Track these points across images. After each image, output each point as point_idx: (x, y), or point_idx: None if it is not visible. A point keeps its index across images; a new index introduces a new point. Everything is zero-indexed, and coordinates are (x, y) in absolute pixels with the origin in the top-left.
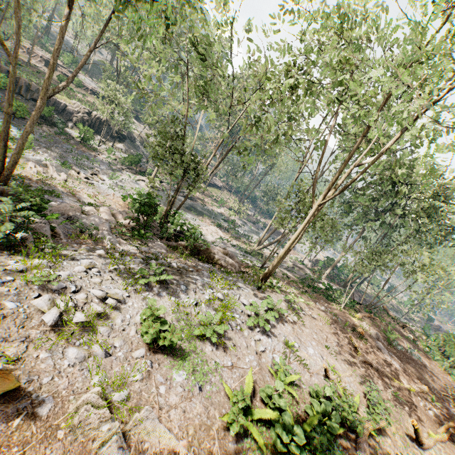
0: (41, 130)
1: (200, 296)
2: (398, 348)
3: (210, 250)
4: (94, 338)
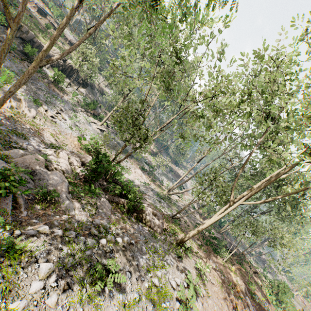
0: (22, 65)
1: (141, 285)
2: (257, 301)
3: (144, 211)
4: None
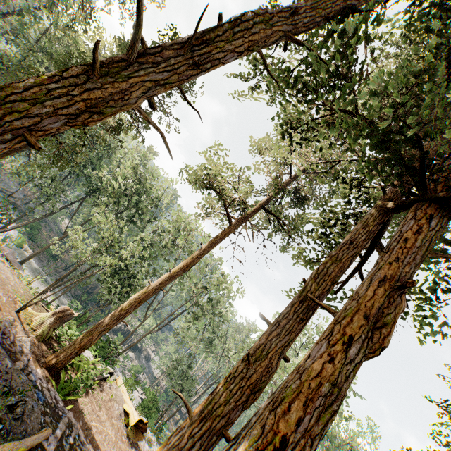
0: None
1: None
2: None
3: None
4: (150, 447)
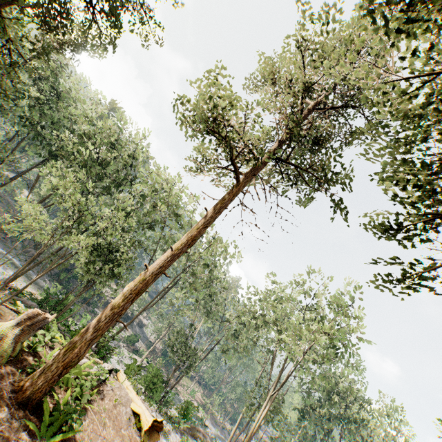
0: (83, 308)
1: None
2: None
3: (197, 428)
4: (167, 440)
